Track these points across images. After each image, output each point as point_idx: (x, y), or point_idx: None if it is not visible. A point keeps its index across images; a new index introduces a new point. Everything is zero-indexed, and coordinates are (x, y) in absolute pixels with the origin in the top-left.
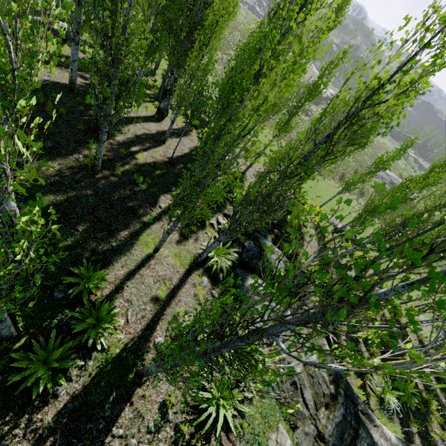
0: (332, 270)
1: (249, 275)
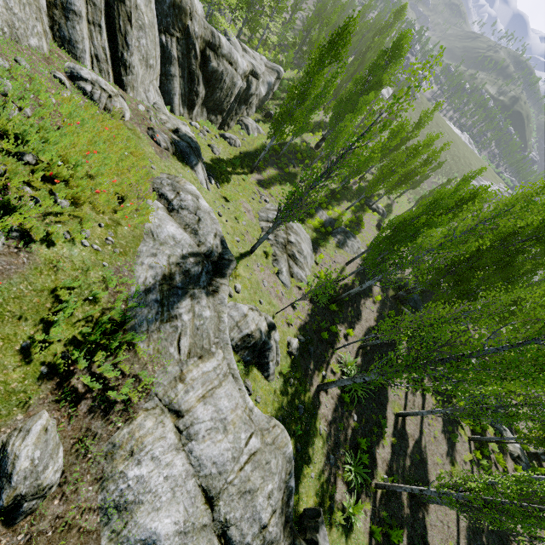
0: None
1: None
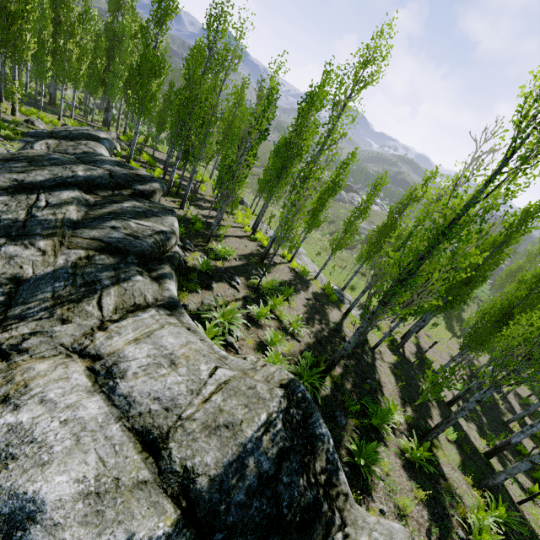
0: None
1: None
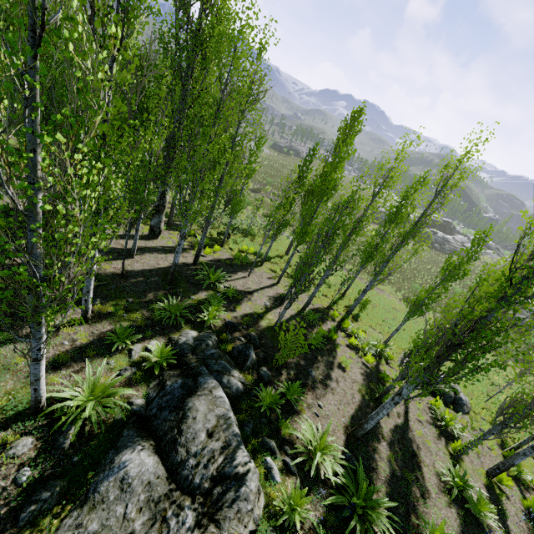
0: (380, 450)
1: (135, 441)
